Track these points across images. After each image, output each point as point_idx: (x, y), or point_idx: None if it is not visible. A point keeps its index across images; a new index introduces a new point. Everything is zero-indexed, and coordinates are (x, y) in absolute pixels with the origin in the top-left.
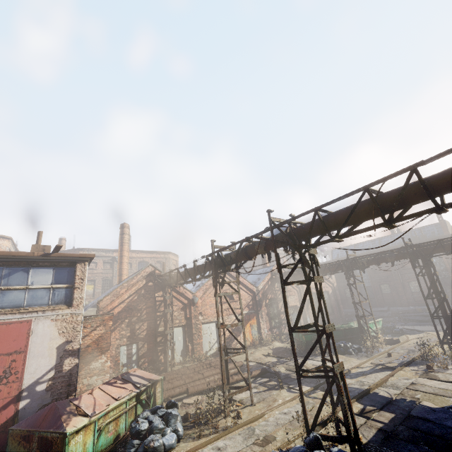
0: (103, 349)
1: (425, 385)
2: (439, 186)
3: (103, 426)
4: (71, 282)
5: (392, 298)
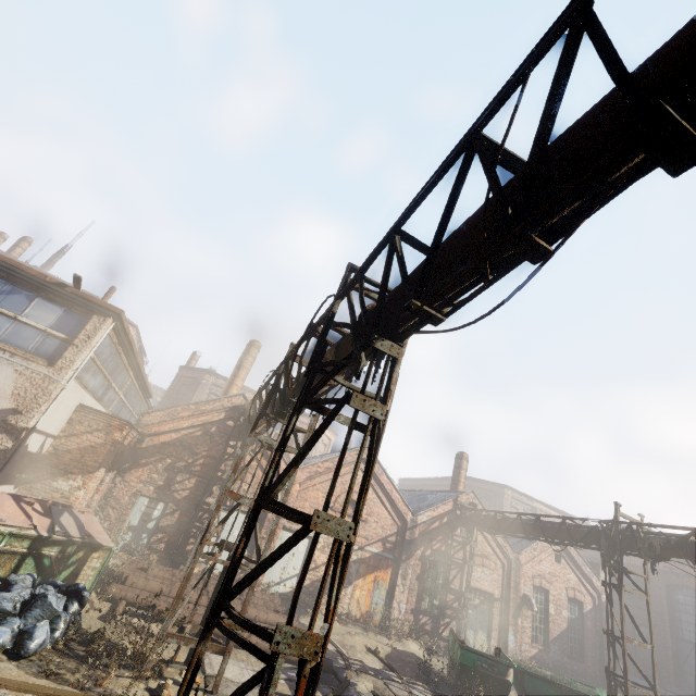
0: (86, 467)
1: None
2: (672, 57)
3: None
4: (75, 335)
5: None
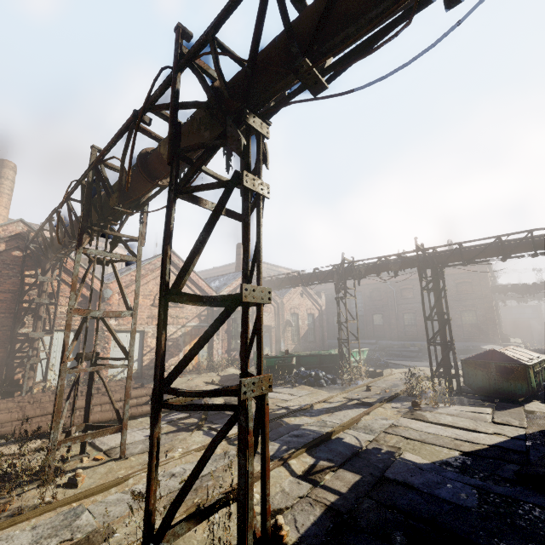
0: None
1: (409, 428)
2: None
3: None
4: None
5: (383, 330)
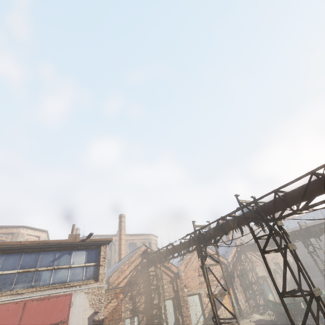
0: (116, 320)
1: None
2: None
3: None
4: (97, 260)
5: None
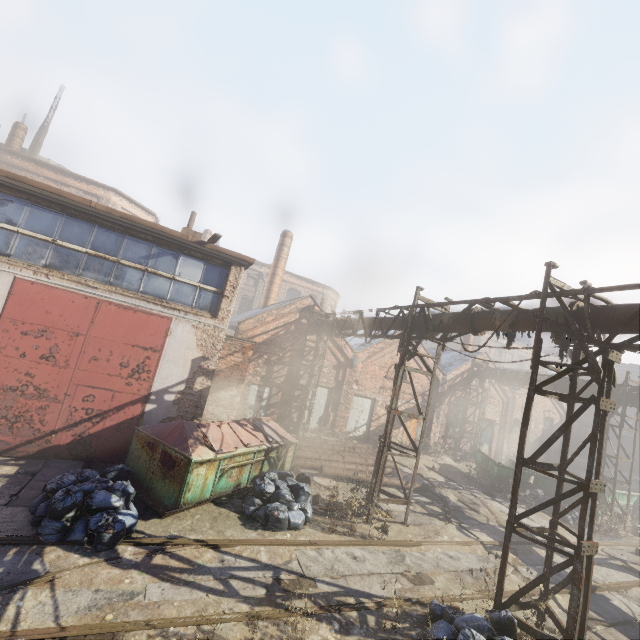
0: (236, 380)
1: None
2: None
3: (227, 469)
4: (221, 287)
5: None
